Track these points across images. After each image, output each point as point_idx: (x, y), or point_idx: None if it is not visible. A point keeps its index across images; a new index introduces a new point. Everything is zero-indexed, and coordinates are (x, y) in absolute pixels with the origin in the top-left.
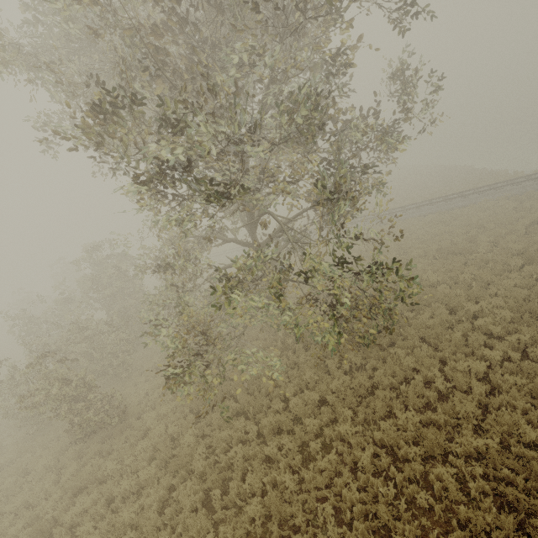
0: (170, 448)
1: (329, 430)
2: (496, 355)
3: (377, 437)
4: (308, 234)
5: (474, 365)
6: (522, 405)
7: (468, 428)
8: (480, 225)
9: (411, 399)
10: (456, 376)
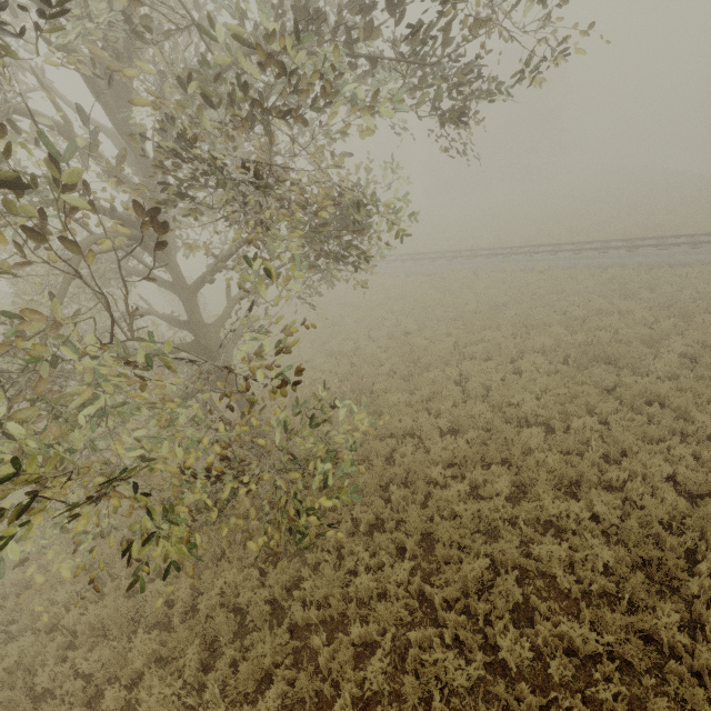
0: None
1: (149, 679)
2: (512, 659)
3: None
4: None
5: (452, 666)
6: None
7: None
8: (688, 313)
9: (301, 686)
10: (403, 677)
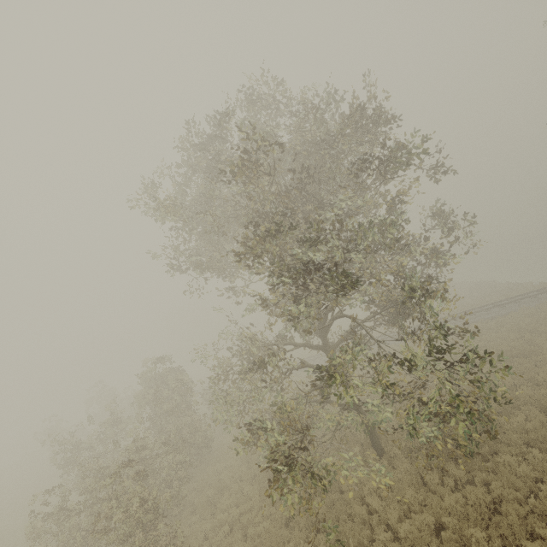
0: None
1: None
2: None
3: None
4: (367, 340)
5: None
6: None
7: None
8: (532, 329)
9: None
10: None
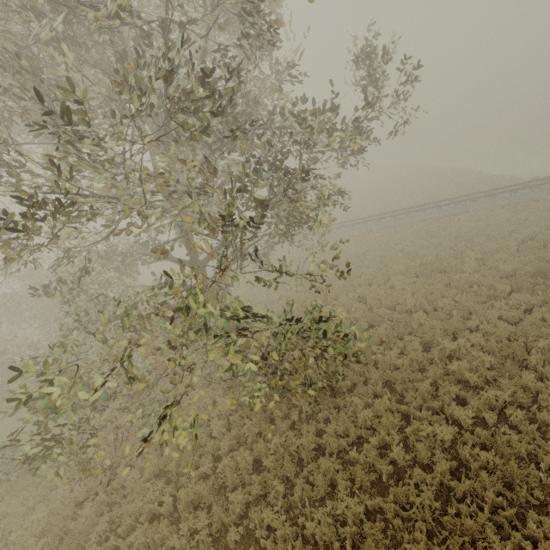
0: (69, 519)
1: (254, 513)
2: (467, 417)
3: (308, 531)
4: (271, 246)
5: (439, 431)
6: (492, 497)
7: (422, 527)
8: (469, 238)
9: (359, 475)
10: (416, 446)
